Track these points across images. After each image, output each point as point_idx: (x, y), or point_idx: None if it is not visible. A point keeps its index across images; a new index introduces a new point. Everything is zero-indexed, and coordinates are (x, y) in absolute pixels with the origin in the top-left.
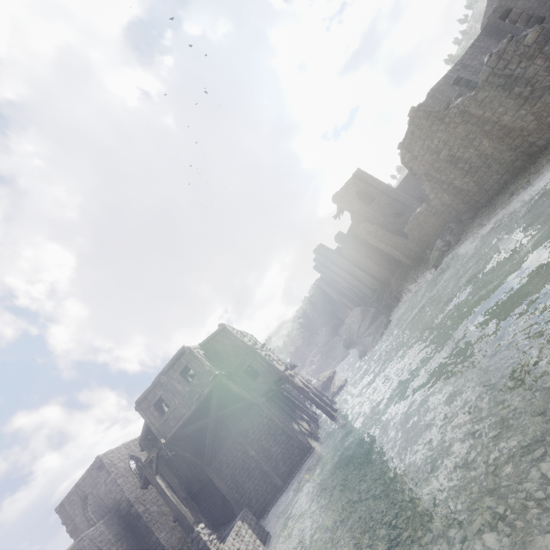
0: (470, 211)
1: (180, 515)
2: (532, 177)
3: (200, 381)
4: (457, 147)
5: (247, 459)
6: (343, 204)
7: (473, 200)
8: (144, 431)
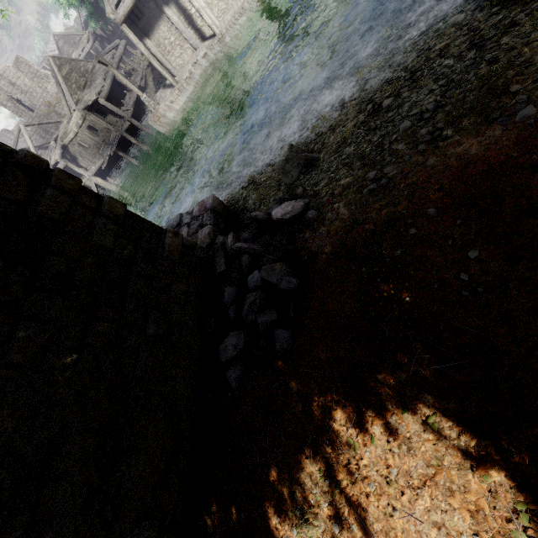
0: None
1: None
2: None
3: None
4: None
5: None
6: None
7: None
8: None
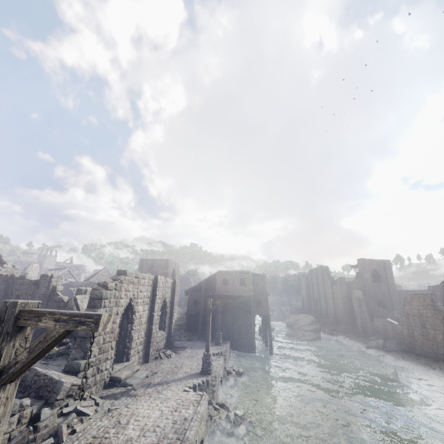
0: (408, 348)
1: (219, 324)
2: (438, 368)
3: (244, 289)
4: (430, 324)
5: (231, 326)
6: (361, 267)
7: (414, 346)
8: (207, 279)
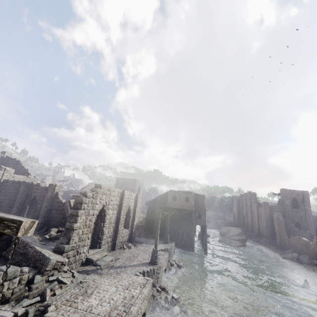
0: None
1: (167, 228)
2: None
3: (188, 204)
4: None
5: (177, 231)
6: (282, 195)
7: None
8: (161, 195)
